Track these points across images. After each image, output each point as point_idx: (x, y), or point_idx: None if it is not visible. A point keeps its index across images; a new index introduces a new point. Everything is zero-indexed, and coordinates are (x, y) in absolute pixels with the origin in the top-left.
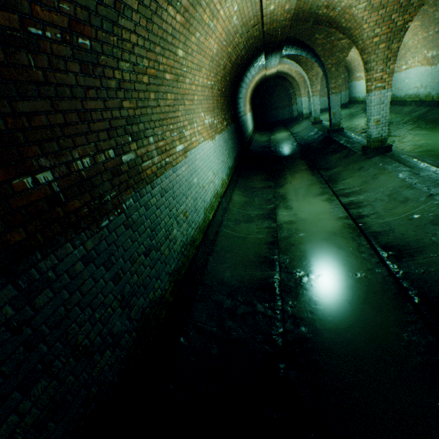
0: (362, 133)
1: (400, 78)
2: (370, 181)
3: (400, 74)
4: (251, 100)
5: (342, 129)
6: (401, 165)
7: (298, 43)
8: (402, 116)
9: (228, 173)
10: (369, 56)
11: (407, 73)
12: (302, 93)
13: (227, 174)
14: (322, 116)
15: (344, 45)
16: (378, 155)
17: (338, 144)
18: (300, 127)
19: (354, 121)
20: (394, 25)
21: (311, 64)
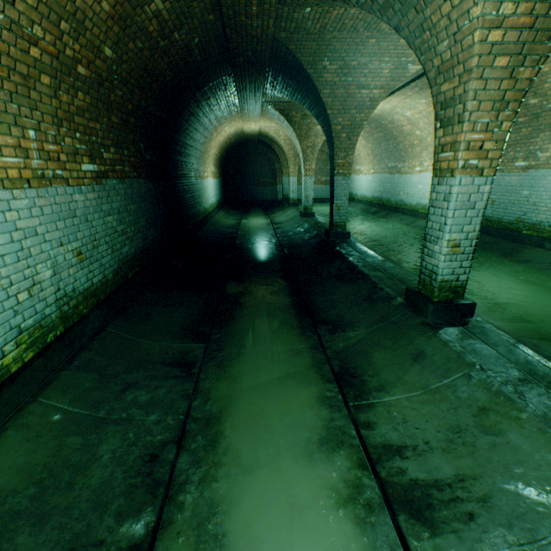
0: (375, 246)
1: (412, 181)
2: (477, 437)
3: (412, 176)
4: (221, 162)
5: (349, 234)
6: (550, 392)
7: (292, 68)
8: (418, 230)
9: (55, 314)
10: (466, 81)
11: (421, 176)
12: (291, 171)
13: (36, 324)
14: (313, 207)
15: (365, 99)
16: (450, 321)
17: (348, 262)
18: (285, 216)
19: (355, 222)
20: (546, 8)
21: (307, 129)
